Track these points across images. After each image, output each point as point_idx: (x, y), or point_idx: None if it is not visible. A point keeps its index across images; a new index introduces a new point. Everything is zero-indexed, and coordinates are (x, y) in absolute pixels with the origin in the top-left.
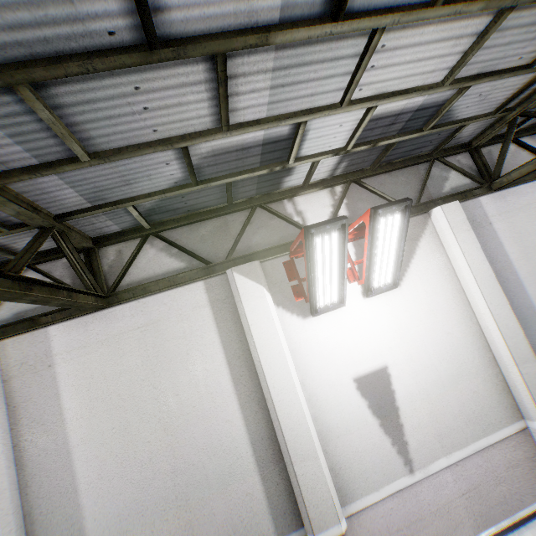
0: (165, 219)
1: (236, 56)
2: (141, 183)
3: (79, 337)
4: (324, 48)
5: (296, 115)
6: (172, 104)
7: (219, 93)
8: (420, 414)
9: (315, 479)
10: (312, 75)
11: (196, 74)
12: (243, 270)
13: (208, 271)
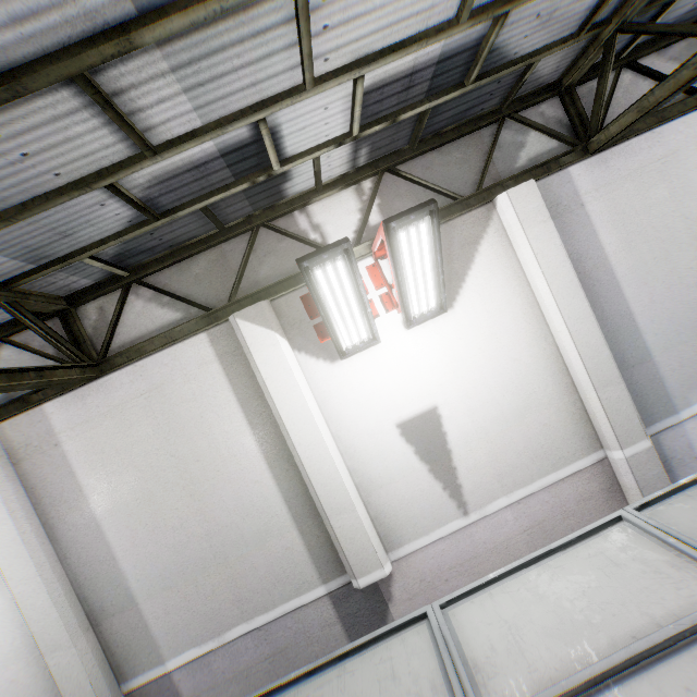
0: (145, 260)
1: (106, 68)
2: (84, 231)
3: (80, 412)
4: (232, 26)
5: (244, 114)
6: (57, 142)
7: (110, 118)
8: (477, 455)
9: (353, 530)
10: (237, 62)
11: (65, 103)
12: (248, 315)
13: (210, 320)
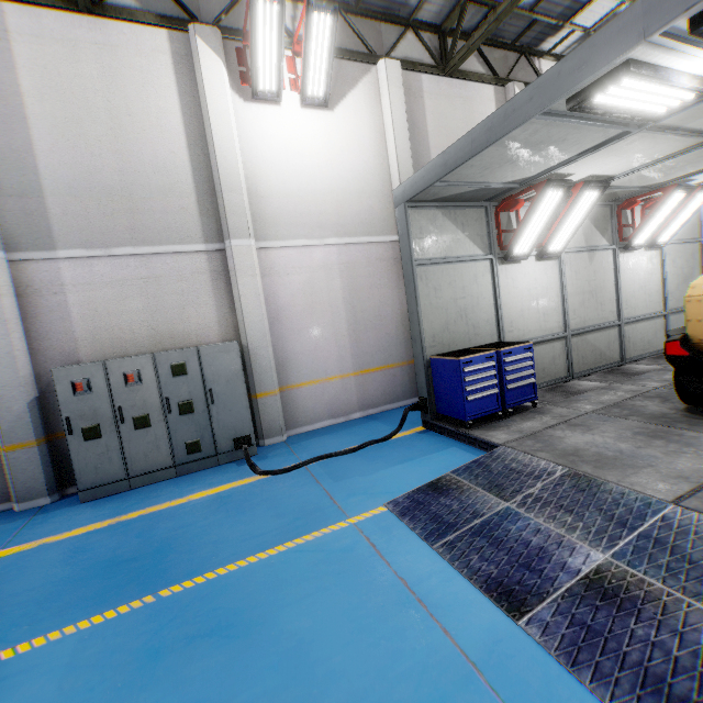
0: None
1: None
2: None
3: (436, 88)
4: None
5: None
6: None
7: None
8: None
9: None
10: None
11: None
12: (518, 86)
13: (497, 82)
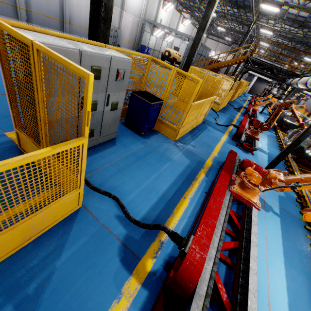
0: None
1: None
2: None
3: None
4: None
5: None
6: None
7: None
8: None
9: None
10: None
11: None
12: None
13: None
